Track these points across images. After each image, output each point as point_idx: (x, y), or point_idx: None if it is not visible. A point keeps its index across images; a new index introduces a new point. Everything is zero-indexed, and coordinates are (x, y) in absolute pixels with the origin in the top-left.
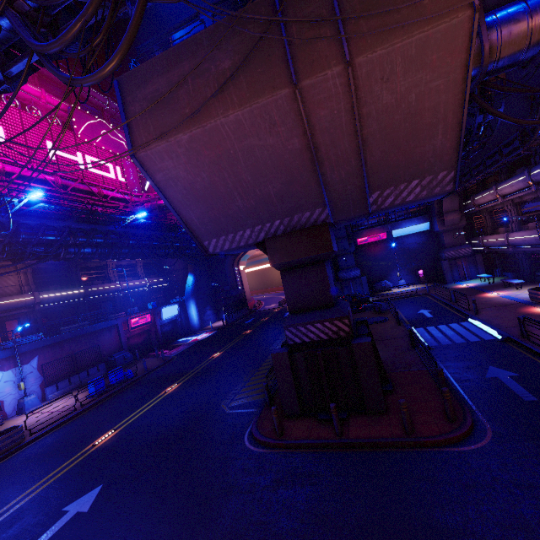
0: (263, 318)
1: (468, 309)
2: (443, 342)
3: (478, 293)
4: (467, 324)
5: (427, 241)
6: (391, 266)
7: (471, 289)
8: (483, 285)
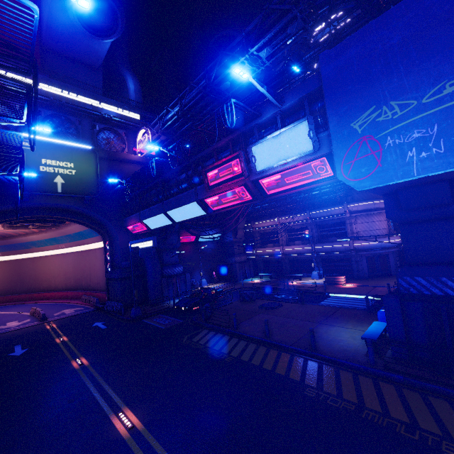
0: (55, 339)
1: (315, 289)
2: (364, 307)
3: (283, 283)
4: (336, 297)
5: (217, 249)
6: (194, 266)
7: (270, 282)
8: (269, 280)
